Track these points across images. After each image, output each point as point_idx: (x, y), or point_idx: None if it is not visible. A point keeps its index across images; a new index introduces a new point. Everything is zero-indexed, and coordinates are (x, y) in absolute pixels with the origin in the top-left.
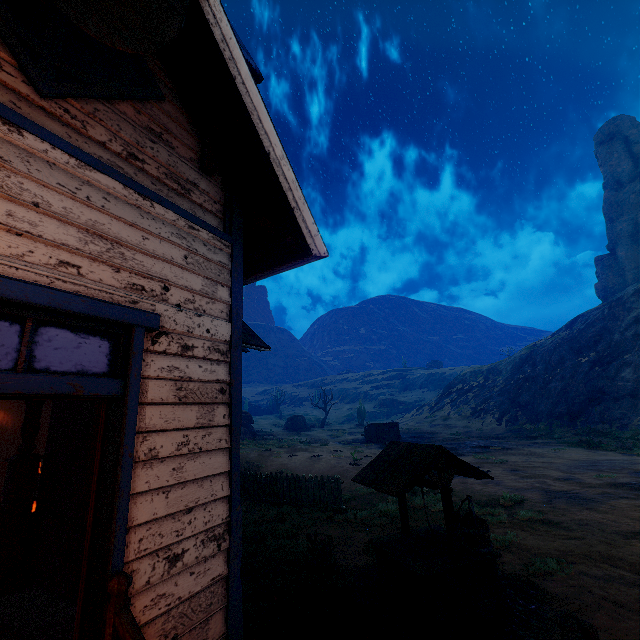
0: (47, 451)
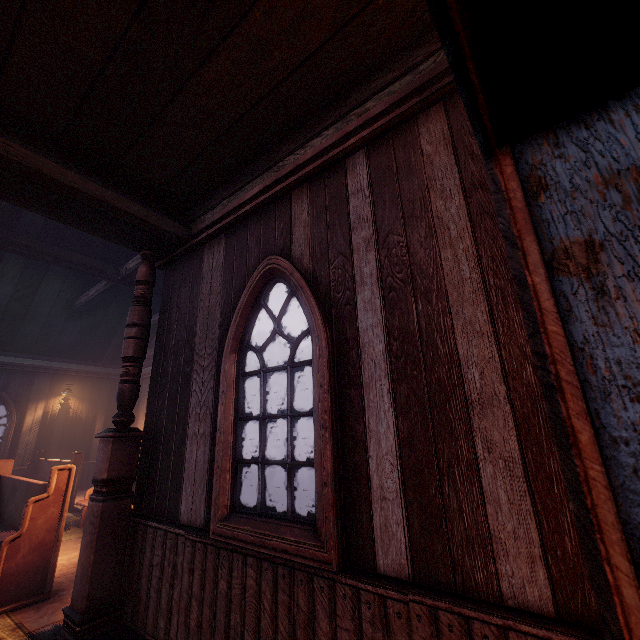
0: (147, 427)
